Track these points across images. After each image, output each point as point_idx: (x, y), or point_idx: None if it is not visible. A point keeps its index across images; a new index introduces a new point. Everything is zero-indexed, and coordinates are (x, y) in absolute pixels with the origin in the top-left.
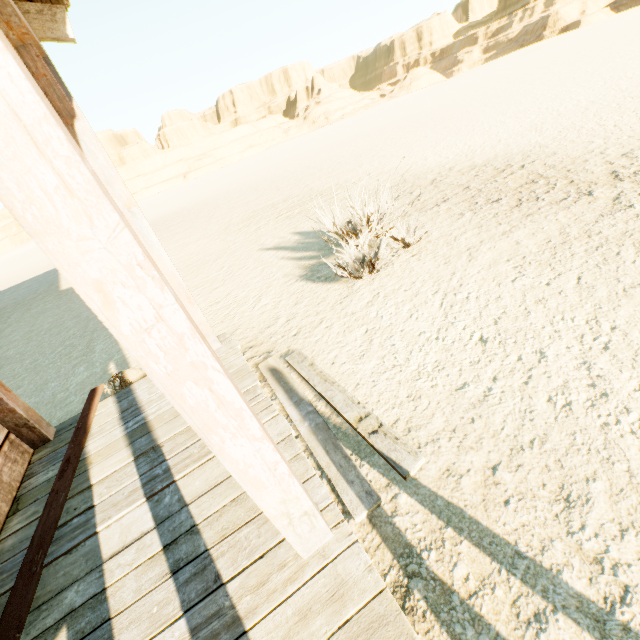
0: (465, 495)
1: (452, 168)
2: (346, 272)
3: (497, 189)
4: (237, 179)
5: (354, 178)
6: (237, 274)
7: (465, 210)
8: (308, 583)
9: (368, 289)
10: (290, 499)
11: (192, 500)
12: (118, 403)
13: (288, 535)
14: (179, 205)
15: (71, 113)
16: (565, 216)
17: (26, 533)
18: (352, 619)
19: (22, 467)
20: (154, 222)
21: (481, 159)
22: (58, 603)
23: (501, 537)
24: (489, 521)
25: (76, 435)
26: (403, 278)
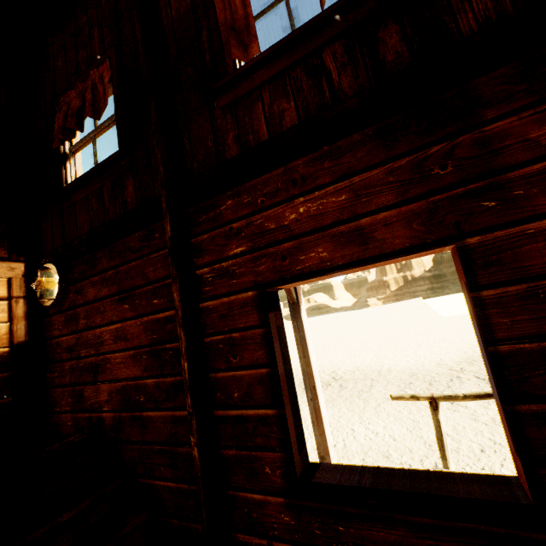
0: None
1: None
2: None
3: None
4: None
5: None
6: None
7: None
8: None
9: None
10: (329, 434)
11: None
12: None
13: (330, 453)
14: None
15: None
16: (327, 392)
17: None
18: None
19: None
20: None
21: None
22: None
23: None
24: None
25: None
26: None
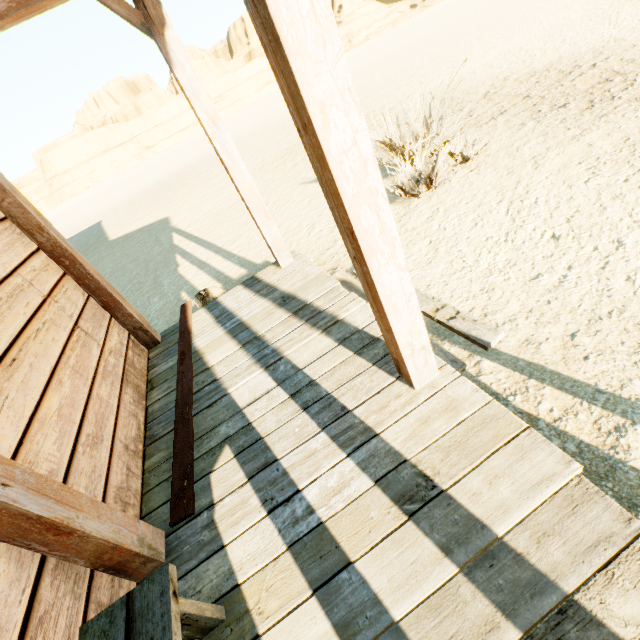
0: (545, 356)
1: (507, 78)
2: (402, 192)
3: (563, 93)
4: (259, 120)
5: (392, 103)
6: (284, 208)
7: (526, 120)
8: (423, 403)
9: (426, 206)
10: (415, 331)
11: (304, 366)
12: (210, 312)
13: (409, 365)
14: (203, 152)
15: (162, 21)
16: None
17: (168, 399)
18: (466, 419)
19: (144, 361)
20: (182, 171)
21: (542, 64)
22: (215, 434)
23: (581, 381)
24: (569, 372)
25: (182, 336)
26: (463, 192)
